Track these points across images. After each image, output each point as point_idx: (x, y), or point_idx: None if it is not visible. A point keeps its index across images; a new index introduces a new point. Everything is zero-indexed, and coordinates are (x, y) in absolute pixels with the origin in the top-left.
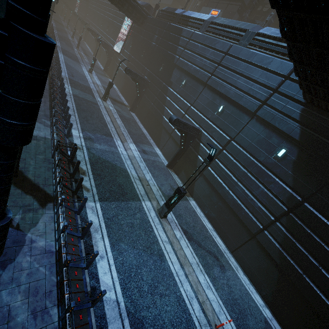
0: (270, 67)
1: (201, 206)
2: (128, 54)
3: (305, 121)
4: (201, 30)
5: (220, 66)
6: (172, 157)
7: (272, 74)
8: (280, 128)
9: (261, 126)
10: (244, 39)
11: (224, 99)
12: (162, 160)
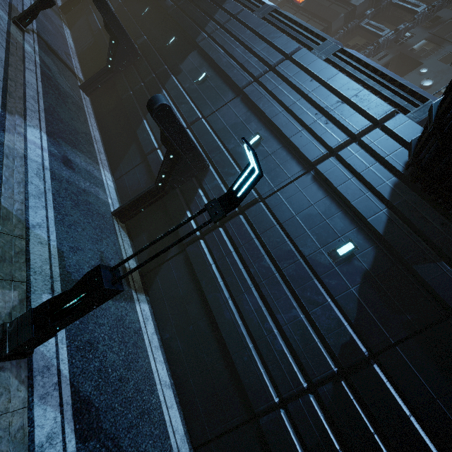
0: (355, 99)
1: (159, 319)
2: (119, 2)
3: (397, 204)
4: (257, 14)
5: (273, 73)
6: (133, 197)
7: (357, 112)
8: (354, 204)
9: (320, 191)
10: (320, 49)
11: (266, 126)
12: (108, 197)
